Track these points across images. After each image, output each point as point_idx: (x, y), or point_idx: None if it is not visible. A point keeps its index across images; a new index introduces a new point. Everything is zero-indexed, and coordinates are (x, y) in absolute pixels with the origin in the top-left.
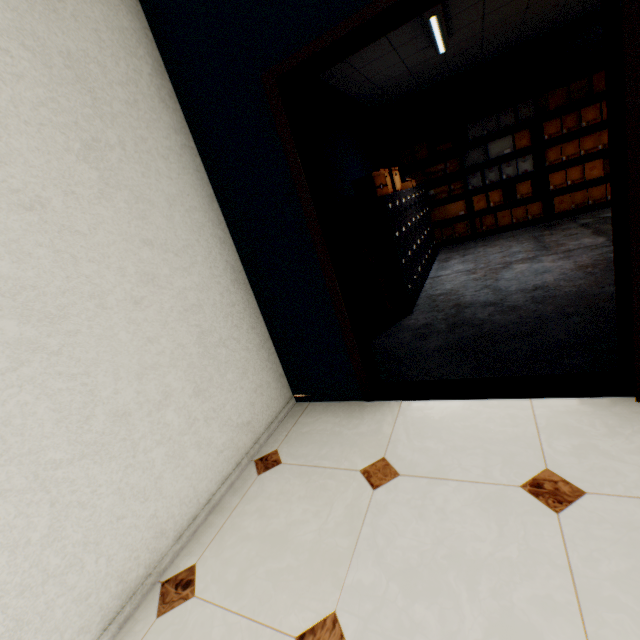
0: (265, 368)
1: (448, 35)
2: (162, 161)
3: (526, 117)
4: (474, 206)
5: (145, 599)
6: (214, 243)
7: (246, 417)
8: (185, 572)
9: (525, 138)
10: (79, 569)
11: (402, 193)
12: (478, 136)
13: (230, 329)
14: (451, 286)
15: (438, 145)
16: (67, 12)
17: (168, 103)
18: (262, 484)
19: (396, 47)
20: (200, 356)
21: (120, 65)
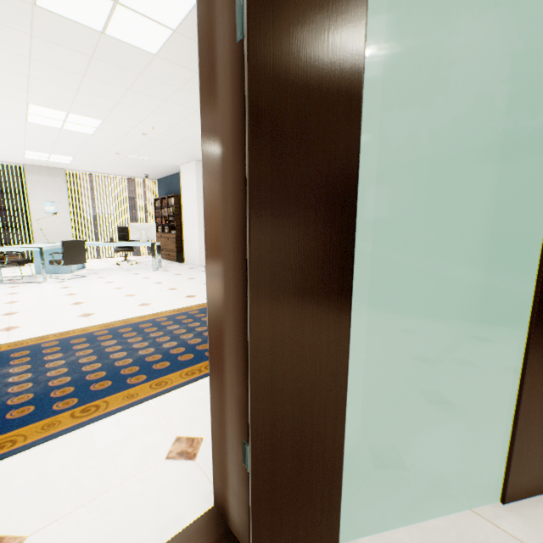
0: (479, 291)
1: None
2: (493, 160)
3: None
4: None
5: (443, 359)
6: (490, 210)
7: (470, 311)
8: (462, 358)
9: None
10: (441, 325)
11: None
12: None
13: (480, 259)
14: None
15: None
16: (499, 86)
17: (502, 131)
18: (487, 345)
19: None
20: (473, 265)
21: (500, 111)
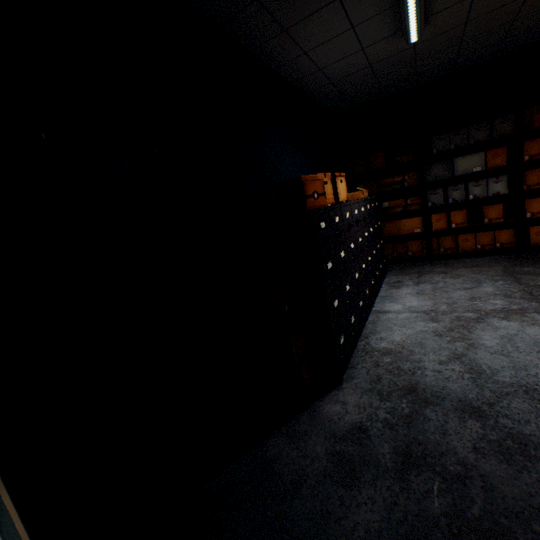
0: None
1: (424, 18)
2: None
3: (503, 133)
4: (432, 225)
5: None
6: None
7: None
8: None
9: (500, 156)
10: None
11: (346, 205)
12: (444, 149)
13: None
14: (402, 337)
15: (397, 155)
16: None
17: None
18: None
19: (355, 24)
20: None
21: None
